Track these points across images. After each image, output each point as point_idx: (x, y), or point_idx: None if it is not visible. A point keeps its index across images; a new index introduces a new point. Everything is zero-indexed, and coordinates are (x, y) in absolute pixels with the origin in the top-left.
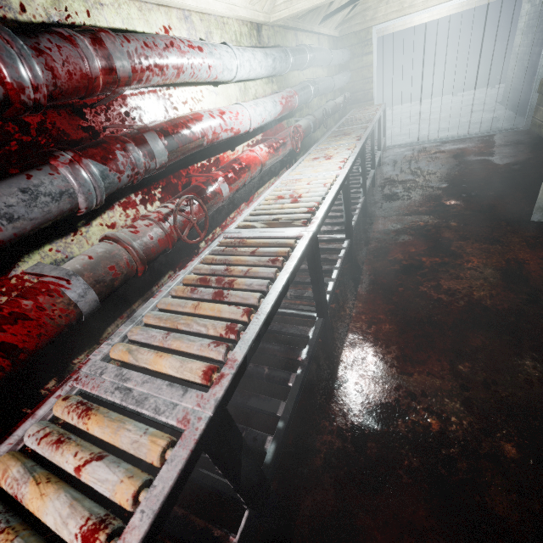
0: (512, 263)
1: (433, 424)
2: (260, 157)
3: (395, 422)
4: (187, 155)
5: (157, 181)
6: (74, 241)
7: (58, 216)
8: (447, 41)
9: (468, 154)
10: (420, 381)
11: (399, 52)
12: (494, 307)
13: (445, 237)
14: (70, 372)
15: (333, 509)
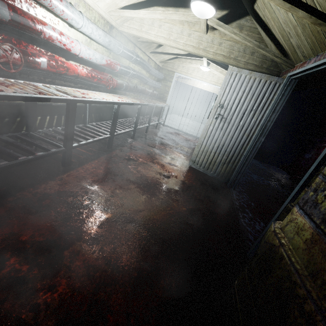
0: (170, 172)
1: (86, 202)
2: (79, 71)
3: (68, 197)
4: (32, 38)
5: (1, 33)
6: None
7: None
8: (209, 103)
9: (190, 141)
10: (95, 189)
11: (191, 96)
12: (150, 180)
13: (155, 157)
14: None
15: None
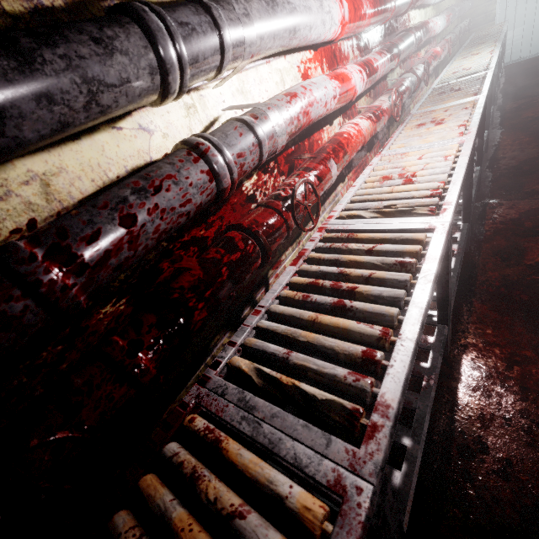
0: None
1: None
2: (440, 52)
3: (538, 160)
4: None
5: (405, 59)
6: (392, 76)
7: (408, 54)
8: None
9: None
10: None
11: None
12: None
13: None
14: (389, 131)
15: (508, 182)
